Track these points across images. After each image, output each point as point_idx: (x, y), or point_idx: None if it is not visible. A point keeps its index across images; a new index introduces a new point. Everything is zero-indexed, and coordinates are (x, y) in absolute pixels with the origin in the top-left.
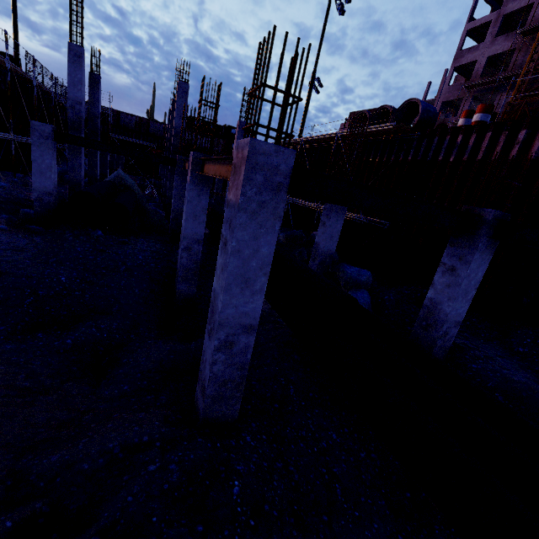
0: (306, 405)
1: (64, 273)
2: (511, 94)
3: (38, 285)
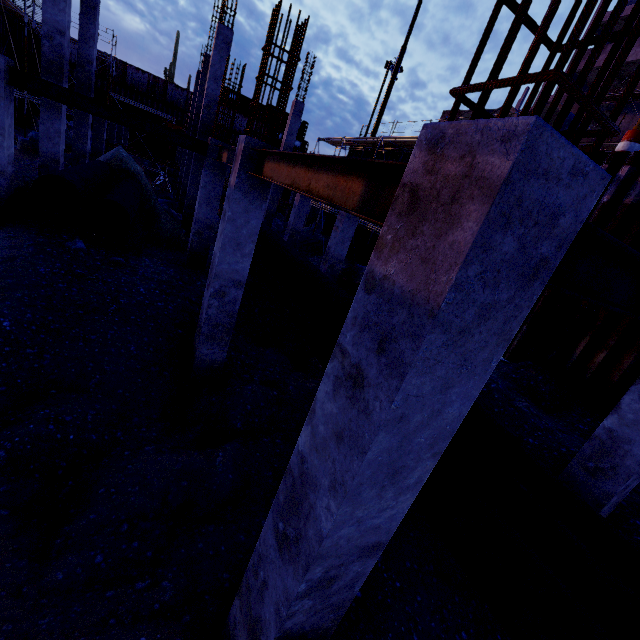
0: (402, 588)
1: (9, 313)
2: (636, 118)
3: None
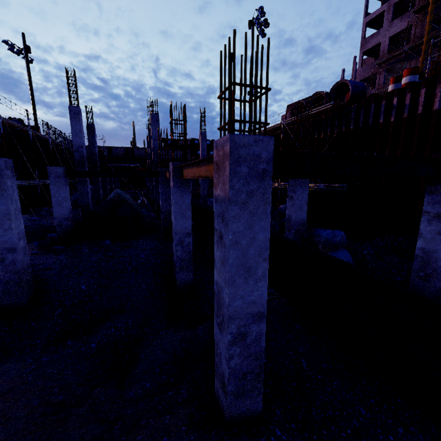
0: (322, 378)
1: (83, 282)
2: (419, 60)
3: (64, 296)
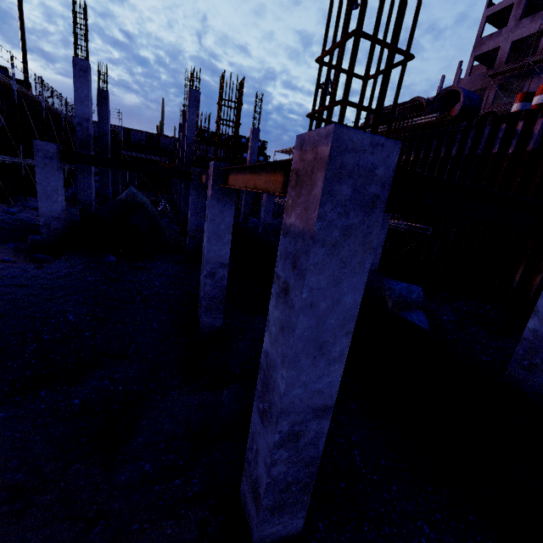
0: (379, 480)
1: (72, 310)
2: (542, 79)
3: (42, 327)
